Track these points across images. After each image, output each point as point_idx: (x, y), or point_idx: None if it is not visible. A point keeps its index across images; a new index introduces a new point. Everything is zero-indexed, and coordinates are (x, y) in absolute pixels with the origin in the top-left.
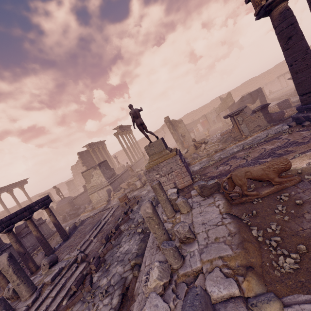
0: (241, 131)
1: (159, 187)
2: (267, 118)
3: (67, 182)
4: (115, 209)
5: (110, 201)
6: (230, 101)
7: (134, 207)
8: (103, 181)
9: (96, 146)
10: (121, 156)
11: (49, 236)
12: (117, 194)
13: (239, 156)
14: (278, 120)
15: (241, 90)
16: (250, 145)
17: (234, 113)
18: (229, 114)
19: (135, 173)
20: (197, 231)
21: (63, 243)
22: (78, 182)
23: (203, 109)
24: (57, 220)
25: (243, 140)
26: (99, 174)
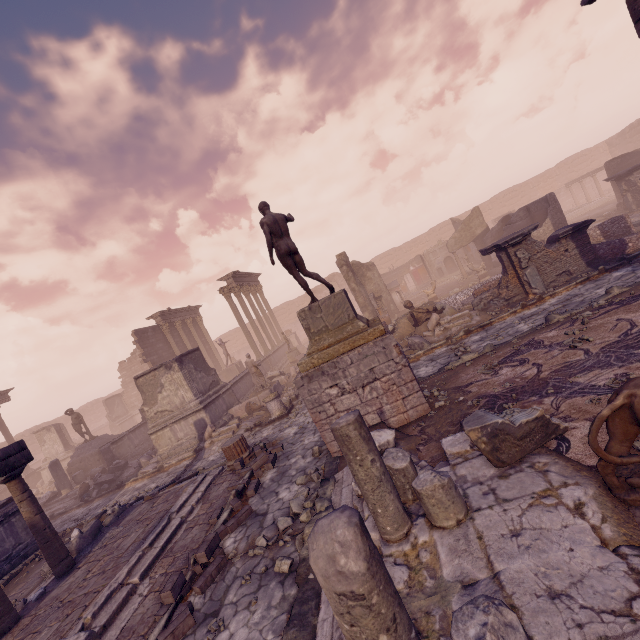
0: (526, 284)
1: (360, 435)
2: (588, 255)
3: (108, 399)
4: (214, 479)
5: (202, 452)
6: (479, 225)
7: (264, 474)
8: (187, 401)
9: (178, 318)
10: (234, 343)
11: (30, 550)
12: (220, 432)
13: (553, 341)
14: (617, 258)
15: (491, 210)
16: (565, 313)
17: (511, 241)
18: (498, 244)
19: (267, 381)
20: (541, 635)
21: (54, 585)
22: (134, 400)
23: (413, 246)
24: (43, 514)
25: (533, 305)
26: (179, 383)
